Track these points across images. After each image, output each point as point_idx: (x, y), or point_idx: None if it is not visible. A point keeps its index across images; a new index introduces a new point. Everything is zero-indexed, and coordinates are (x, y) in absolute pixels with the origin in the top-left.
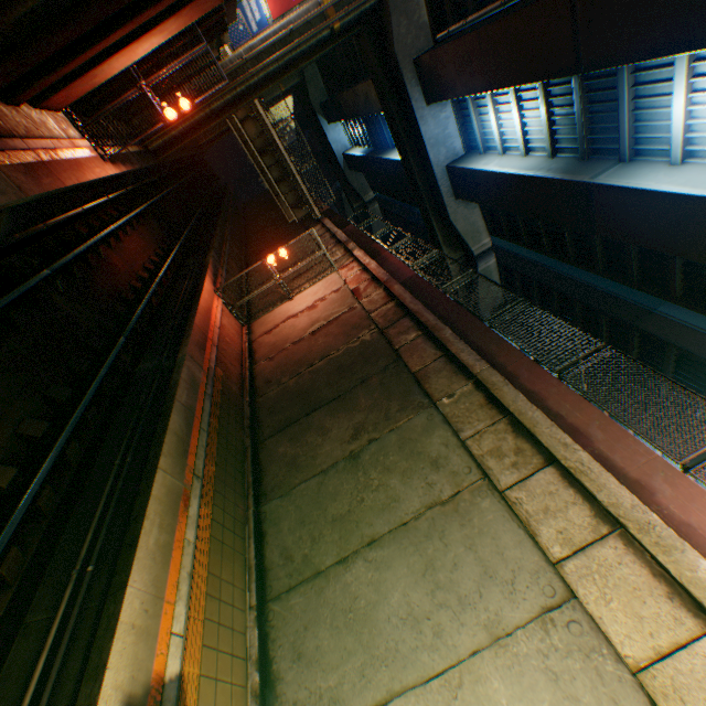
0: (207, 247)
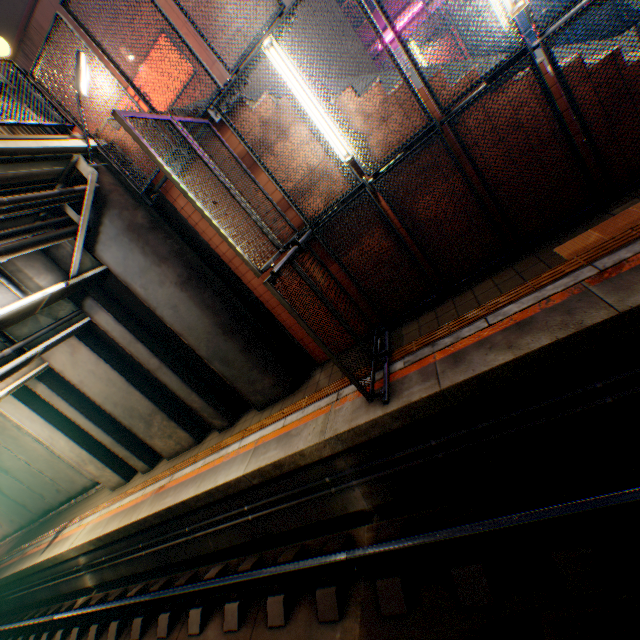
0: None
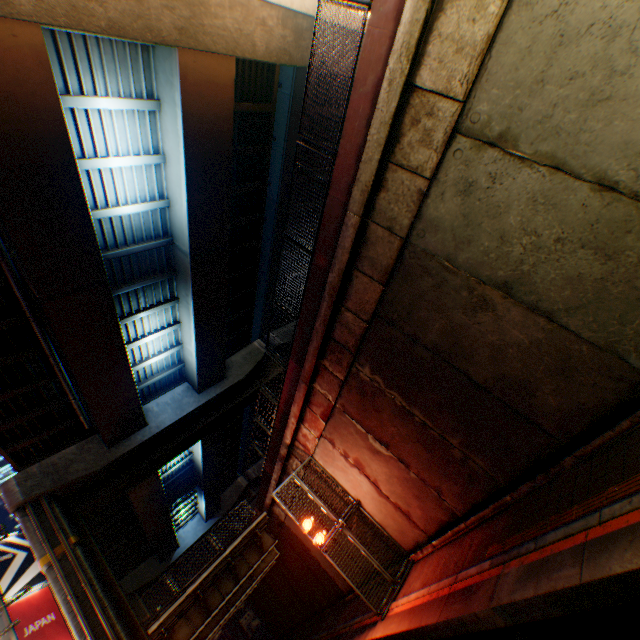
0: None
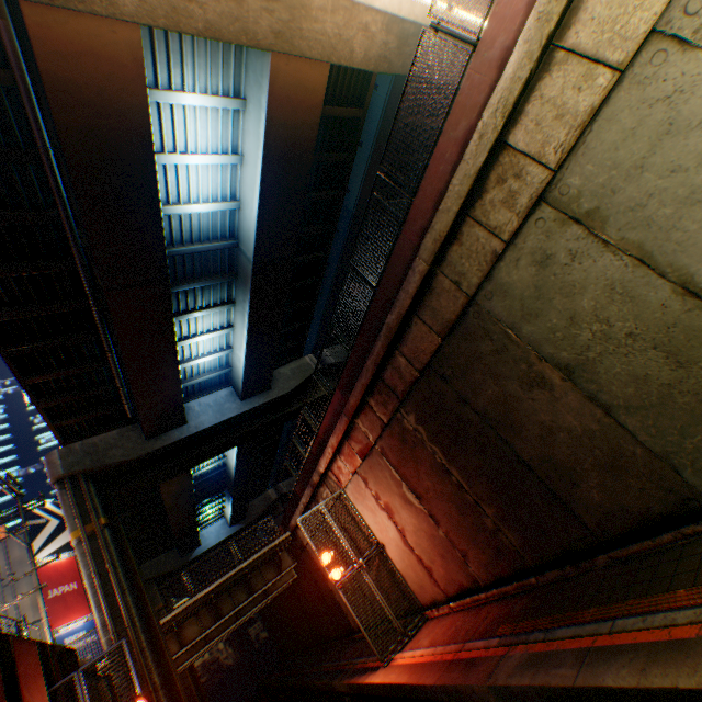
0: (329, 695)
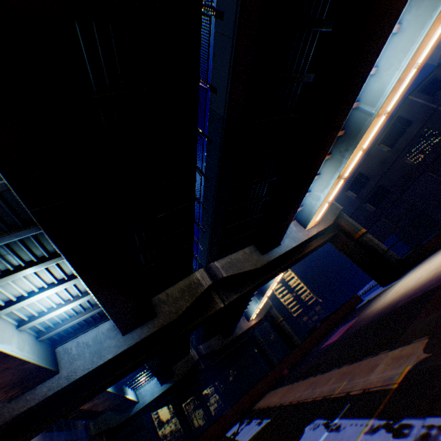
0: None
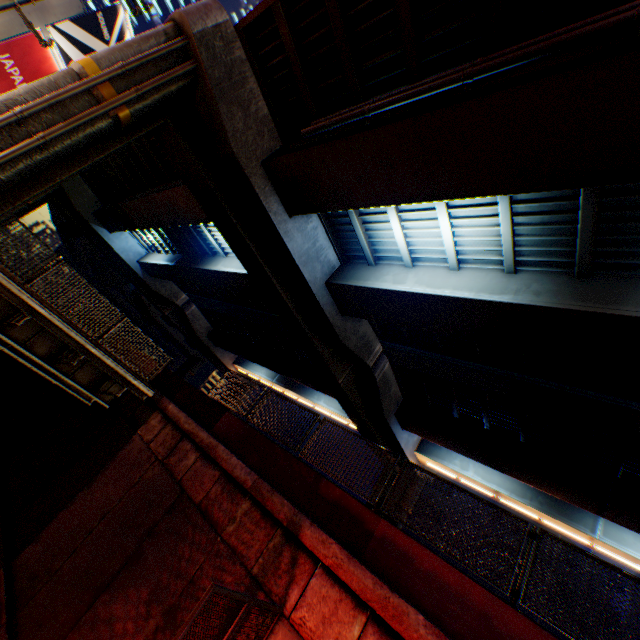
0: None
